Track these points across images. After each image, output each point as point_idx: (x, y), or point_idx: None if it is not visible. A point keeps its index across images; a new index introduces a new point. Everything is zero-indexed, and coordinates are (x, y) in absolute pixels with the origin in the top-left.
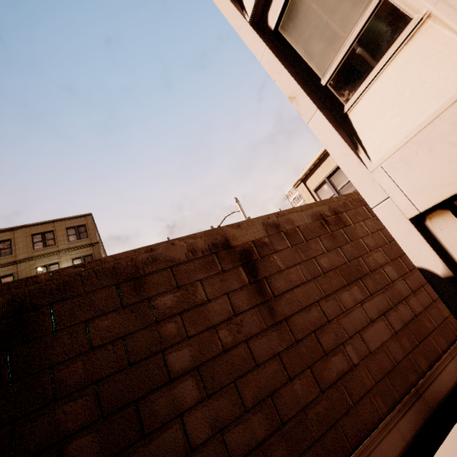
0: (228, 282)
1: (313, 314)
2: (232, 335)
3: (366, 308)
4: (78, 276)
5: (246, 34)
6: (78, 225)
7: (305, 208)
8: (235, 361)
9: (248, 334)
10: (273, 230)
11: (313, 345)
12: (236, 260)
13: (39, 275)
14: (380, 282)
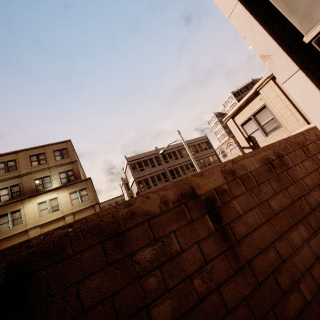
0: (197, 231)
1: (270, 255)
2: (205, 284)
3: (312, 246)
4: (66, 237)
5: None
6: (62, 148)
7: (254, 154)
8: (209, 310)
9: (218, 281)
10: (230, 176)
11: (272, 286)
12: (202, 209)
13: (31, 239)
14: None
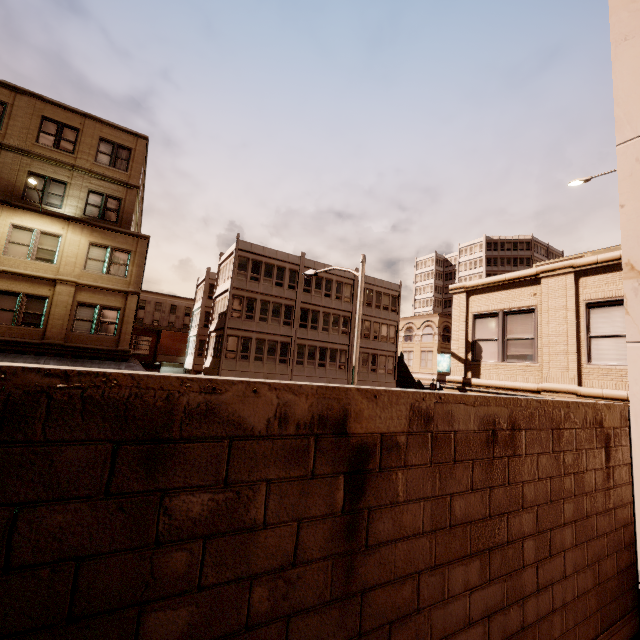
0: (311, 499)
1: (404, 593)
2: (272, 601)
3: (473, 601)
4: (43, 397)
5: (632, 63)
6: (121, 144)
7: (480, 403)
8: None
9: (298, 605)
10: (420, 424)
11: None
12: (342, 462)
13: None
14: (510, 563)
